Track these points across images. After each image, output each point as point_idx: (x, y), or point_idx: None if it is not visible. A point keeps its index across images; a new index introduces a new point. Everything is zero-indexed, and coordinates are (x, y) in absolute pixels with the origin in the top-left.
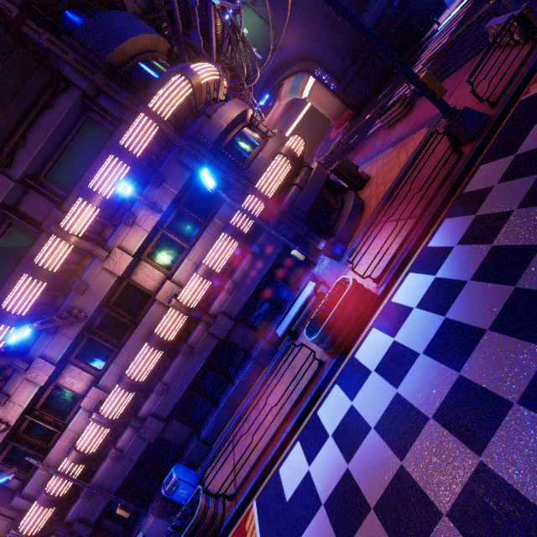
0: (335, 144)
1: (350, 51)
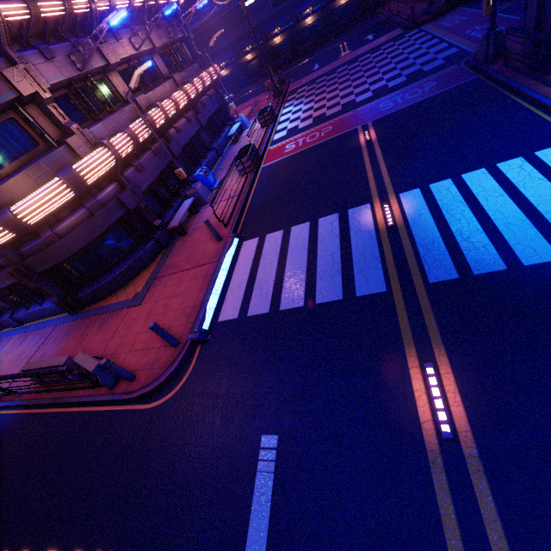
0: None
1: None
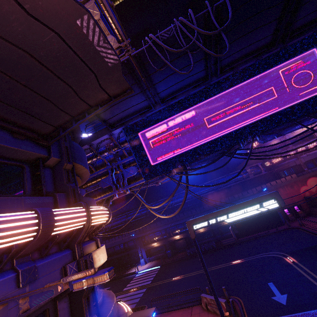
0: None
1: None
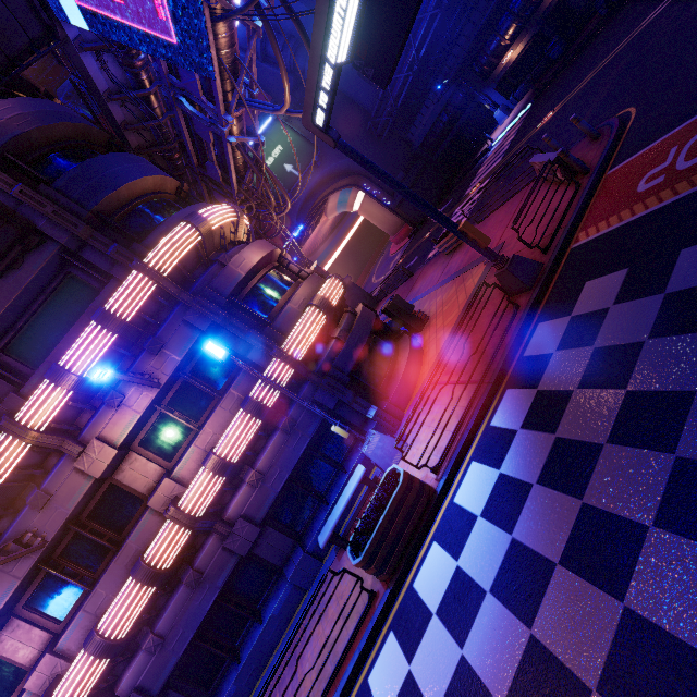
0: (394, 263)
1: (401, 165)
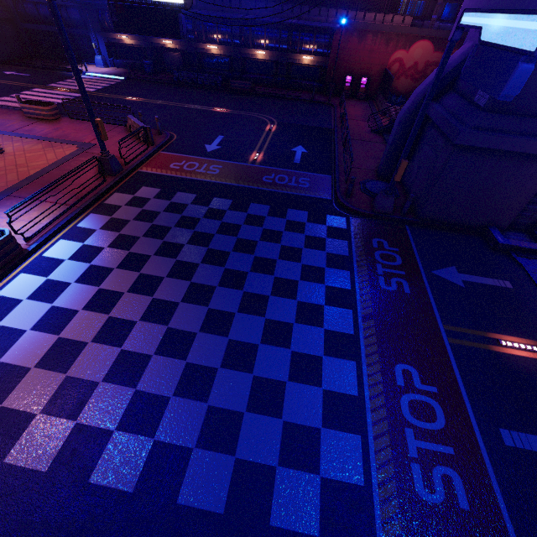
0: None
1: None
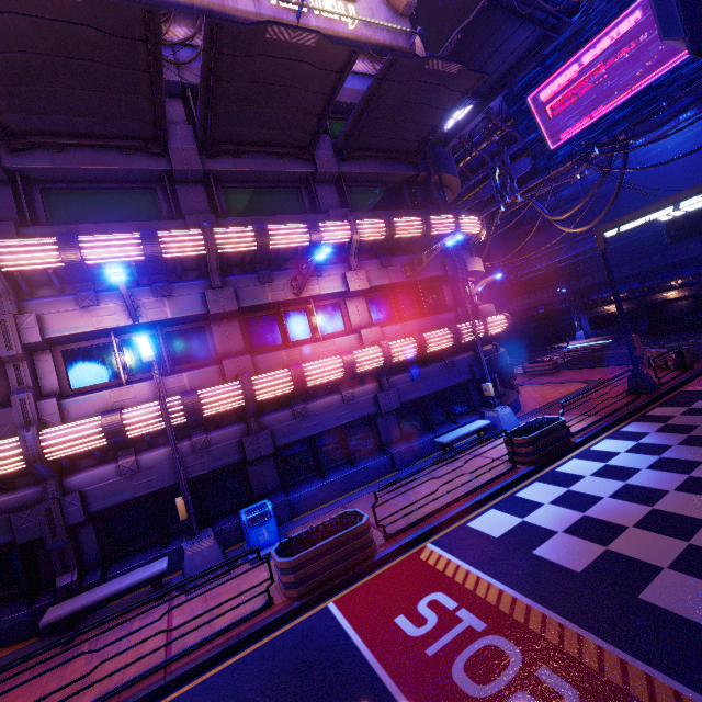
0: None
1: None
